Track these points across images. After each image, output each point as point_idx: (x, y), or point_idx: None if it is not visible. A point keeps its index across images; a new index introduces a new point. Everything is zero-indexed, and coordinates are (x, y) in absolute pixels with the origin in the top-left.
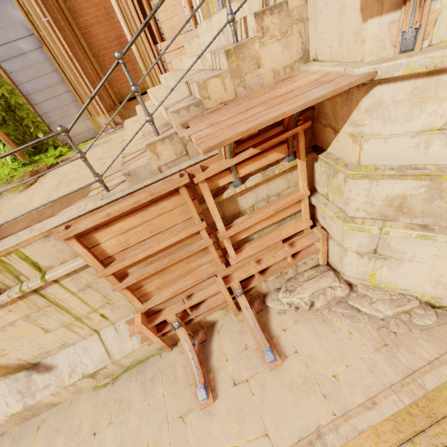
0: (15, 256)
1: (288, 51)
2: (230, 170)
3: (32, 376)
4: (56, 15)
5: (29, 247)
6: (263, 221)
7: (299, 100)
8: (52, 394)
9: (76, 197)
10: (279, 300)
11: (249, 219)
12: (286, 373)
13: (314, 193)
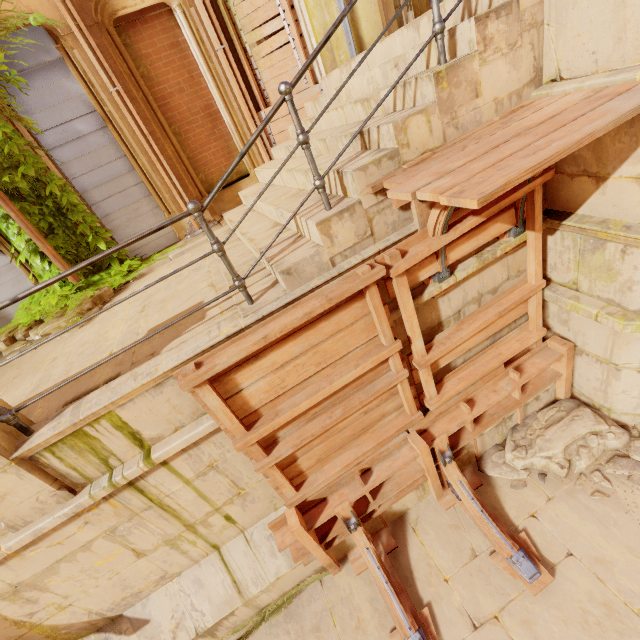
0: (106, 424)
1: (516, 71)
2: (437, 253)
3: None
4: (127, 83)
5: (130, 406)
6: (475, 335)
7: (599, 117)
8: None
9: (185, 321)
10: (507, 465)
11: (459, 332)
12: (566, 596)
13: (547, 284)
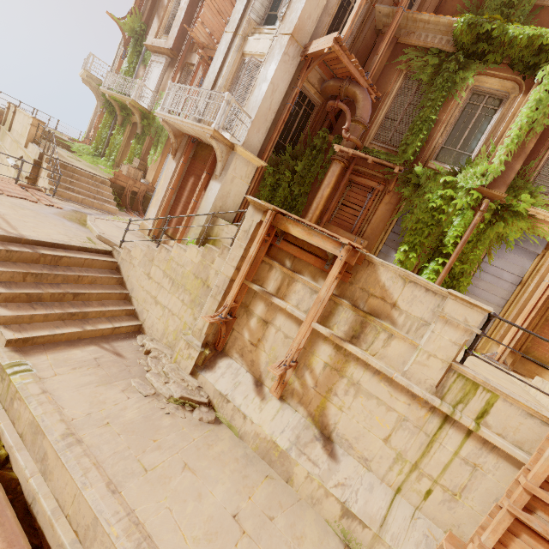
0: (487, 396)
1: None
2: None
3: (318, 441)
4: None
5: (506, 404)
6: None
7: None
8: (308, 474)
9: None
10: None
11: None
12: None
13: None
